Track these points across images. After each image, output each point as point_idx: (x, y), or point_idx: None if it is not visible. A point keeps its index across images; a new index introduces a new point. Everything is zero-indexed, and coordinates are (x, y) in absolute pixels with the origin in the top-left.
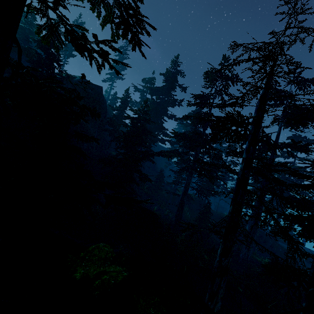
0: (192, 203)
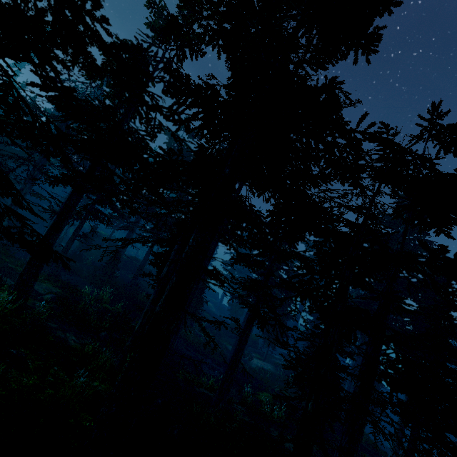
0: (98, 239)
